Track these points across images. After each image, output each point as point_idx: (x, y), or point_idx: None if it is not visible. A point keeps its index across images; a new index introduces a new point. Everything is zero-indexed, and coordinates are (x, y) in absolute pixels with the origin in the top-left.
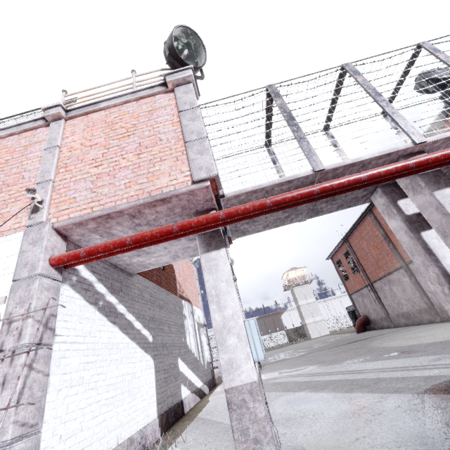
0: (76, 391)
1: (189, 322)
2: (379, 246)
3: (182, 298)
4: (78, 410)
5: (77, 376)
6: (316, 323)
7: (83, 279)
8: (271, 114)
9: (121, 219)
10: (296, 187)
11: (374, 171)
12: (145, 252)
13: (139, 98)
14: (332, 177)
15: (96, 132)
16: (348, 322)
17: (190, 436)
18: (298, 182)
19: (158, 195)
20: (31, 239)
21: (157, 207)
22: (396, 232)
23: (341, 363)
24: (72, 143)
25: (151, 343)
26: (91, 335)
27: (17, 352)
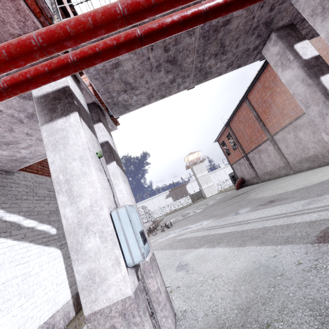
0: None
1: None
2: (252, 126)
3: None
4: None
5: None
6: (209, 188)
7: None
8: None
9: None
10: None
11: None
12: (3, 143)
13: None
14: None
15: None
16: (229, 183)
17: None
18: None
19: None
20: None
21: None
22: (290, 85)
23: (230, 215)
24: None
25: (55, 235)
26: None
27: None
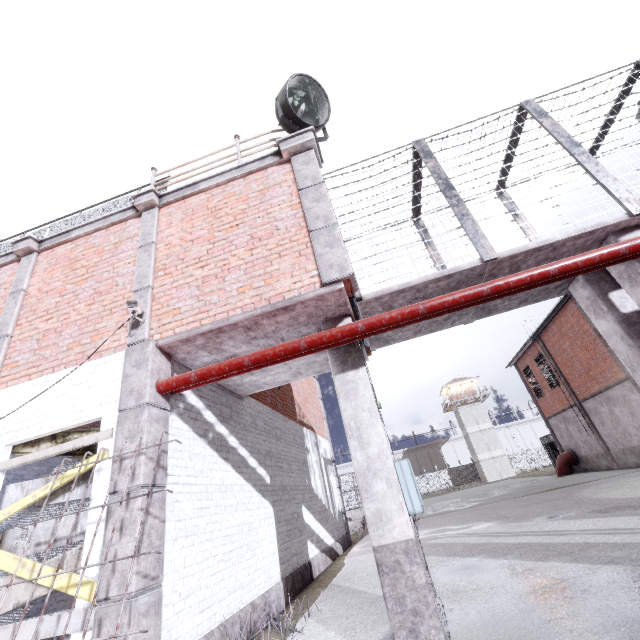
0: (192, 541)
1: (313, 457)
2: (590, 347)
3: (303, 425)
4: (195, 565)
5: (192, 524)
6: (495, 460)
7: (190, 406)
8: (420, 177)
9: (234, 333)
10: (458, 282)
11: (568, 262)
12: (260, 370)
13: (247, 173)
14: (510, 266)
15: (197, 222)
16: (545, 459)
17: (326, 607)
18: (461, 276)
19: (279, 302)
20: (135, 361)
21: (278, 316)
22: (607, 337)
23: (532, 519)
24: (169, 237)
25: (269, 485)
26: (202, 475)
27: (132, 494)
